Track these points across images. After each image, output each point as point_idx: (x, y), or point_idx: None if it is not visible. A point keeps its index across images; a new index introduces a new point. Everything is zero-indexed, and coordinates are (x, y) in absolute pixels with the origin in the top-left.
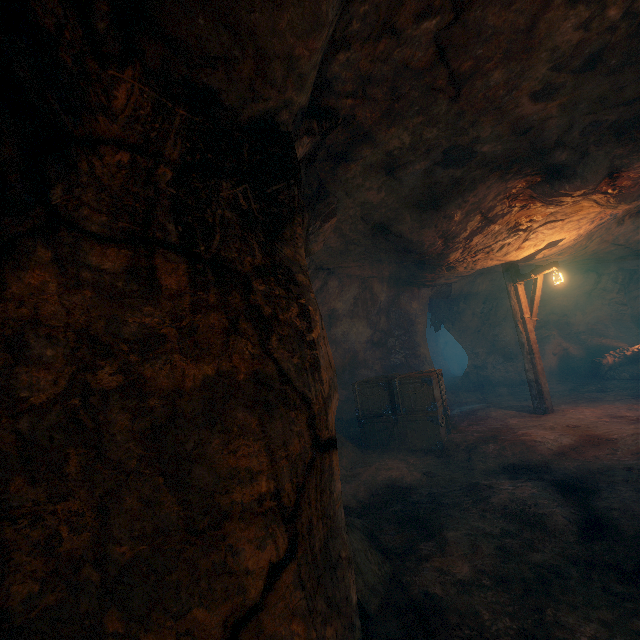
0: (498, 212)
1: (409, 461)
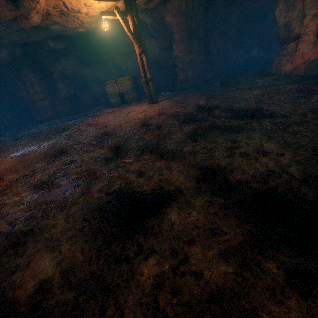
0: (50, 21)
1: (103, 108)
